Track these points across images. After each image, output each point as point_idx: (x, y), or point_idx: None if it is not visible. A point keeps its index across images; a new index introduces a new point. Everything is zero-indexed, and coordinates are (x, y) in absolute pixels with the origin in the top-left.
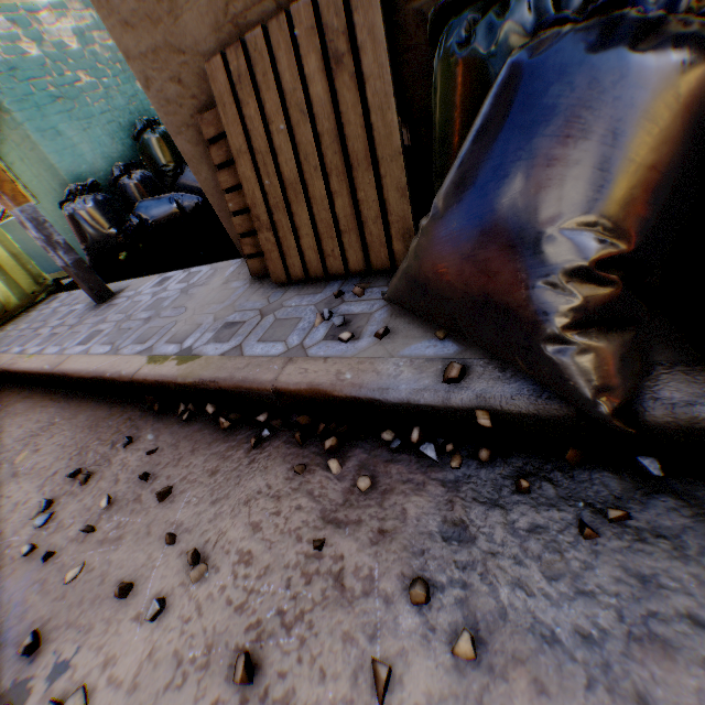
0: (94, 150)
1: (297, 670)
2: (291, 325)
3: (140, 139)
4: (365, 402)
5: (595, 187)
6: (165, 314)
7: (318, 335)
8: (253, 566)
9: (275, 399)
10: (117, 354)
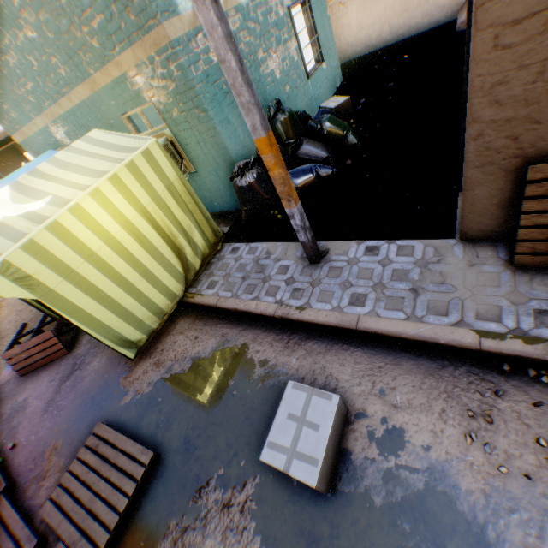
0: (243, 131)
1: None
2: None
3: (273, 119)
4: None
5: None
6: (431, 288)
7: None
8: None
9: None
10: (423, 322)
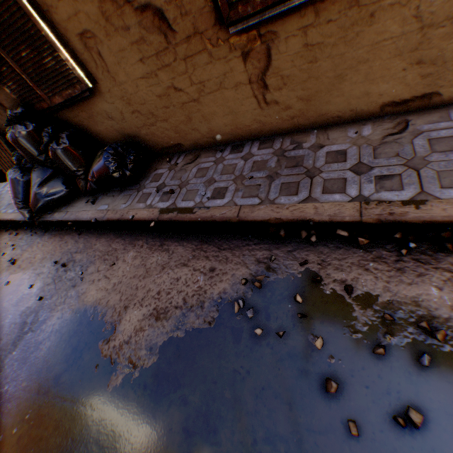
0: None
1: None
2: None
3: None
4: (18, 221)
5: (15, 193)
6: (1, 200)
7: None
8: None
9: (10, 222)
10: None
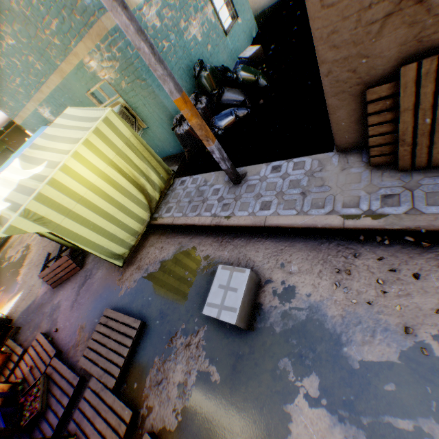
0: None
1: None
2: None
3: (198, 76)
4: None
5: None
6: (314, 190)
7: None
8: None
9: None
10: (308, 215)
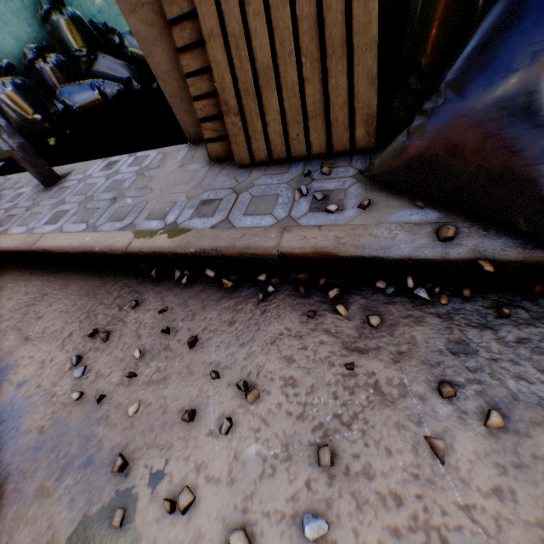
0: (1, 29)
1: (367, 451)
2: (271, 200)
3: (48, 20)
4: (367, 260)
5: None
6: (131, 194)
7: (303, 208)
8: (300, 387)
9: (278, 261)
10: (96, 231)
